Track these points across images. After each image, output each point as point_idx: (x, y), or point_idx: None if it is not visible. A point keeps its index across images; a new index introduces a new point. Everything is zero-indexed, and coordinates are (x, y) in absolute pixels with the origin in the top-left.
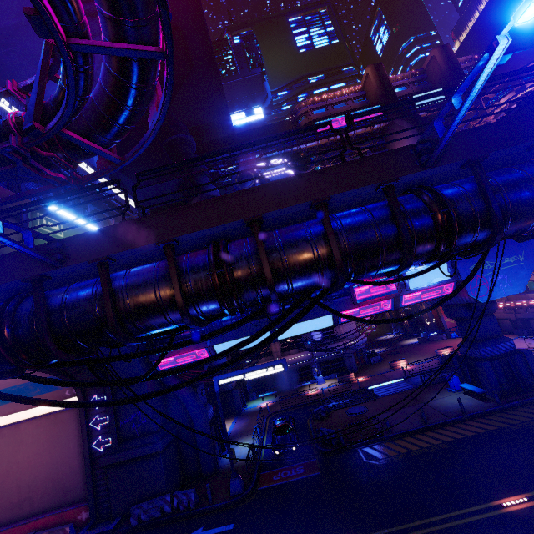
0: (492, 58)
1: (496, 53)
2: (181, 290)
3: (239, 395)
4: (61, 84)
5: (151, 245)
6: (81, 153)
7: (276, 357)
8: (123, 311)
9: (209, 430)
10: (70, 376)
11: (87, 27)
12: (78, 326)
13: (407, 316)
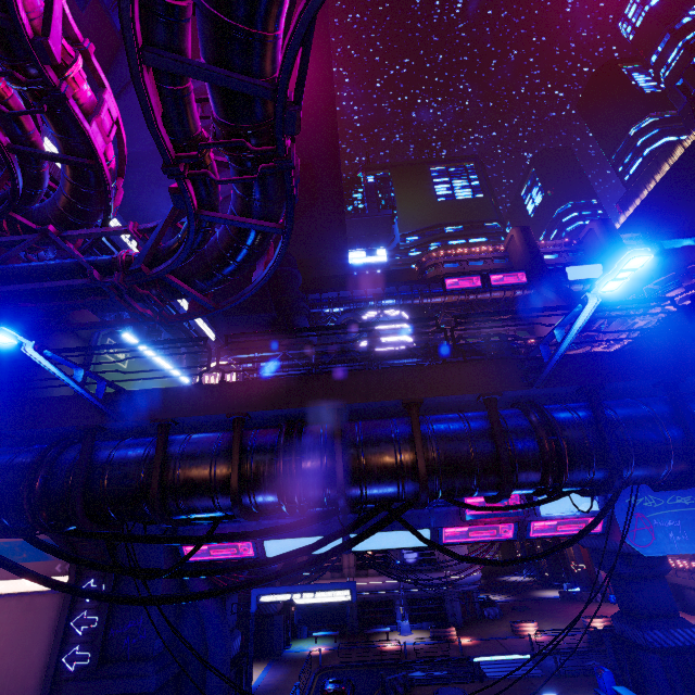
0: (585, 310)
1: (589, 307)
2: (239, 473)
3: (284, 625)
4: (179, 237)
5: (221, 415)
6: (176, 294)
7: (347, 575)
8: (170, 485)
9: (227, 673)
10: (70, 544)
11: (219, 200)
12: (115, 492)
13: (509, 560)
